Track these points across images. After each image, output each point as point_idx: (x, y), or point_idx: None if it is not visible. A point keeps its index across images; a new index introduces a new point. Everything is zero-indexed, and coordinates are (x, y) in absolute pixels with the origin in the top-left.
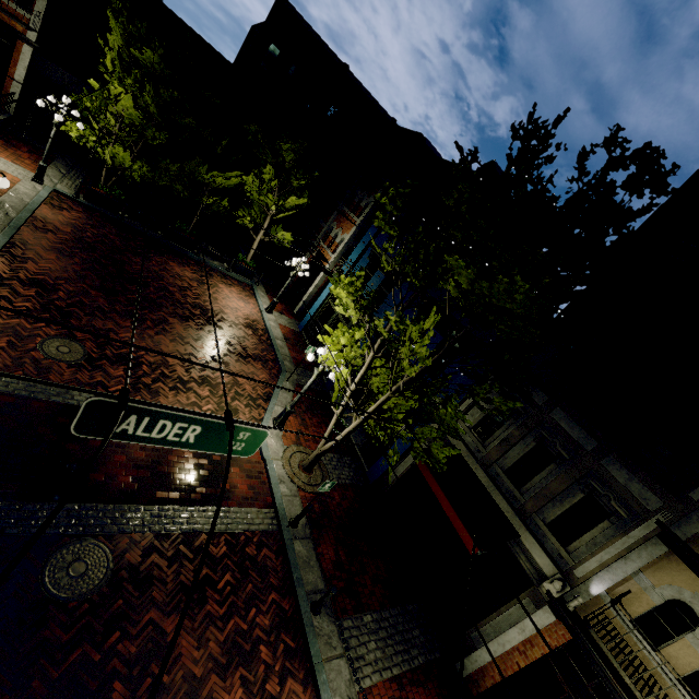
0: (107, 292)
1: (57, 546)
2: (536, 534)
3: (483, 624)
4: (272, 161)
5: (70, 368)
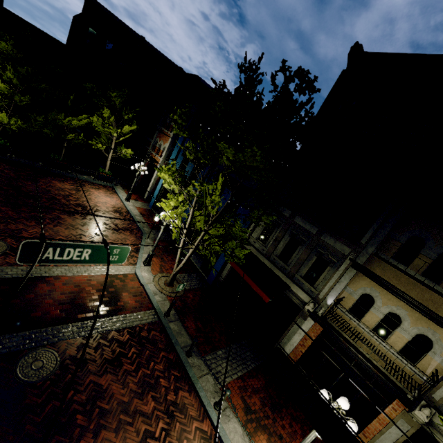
0: (13, 206)
1: (20, 356)
2: (299, 284)
3: (282, 338)
4: (107, 105)
5: None
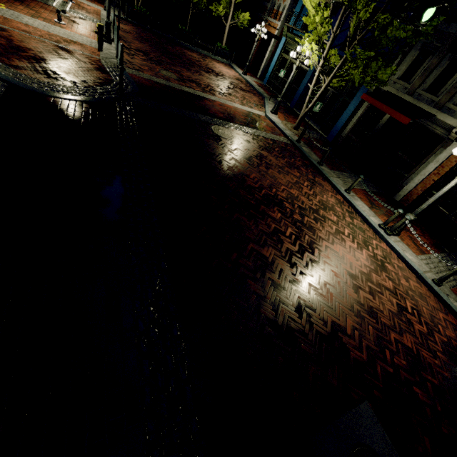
0: (168, 58)
1: (211, 125)
2: (447, 114)
3: (410, 174)
4: None
5: (175, 80)
